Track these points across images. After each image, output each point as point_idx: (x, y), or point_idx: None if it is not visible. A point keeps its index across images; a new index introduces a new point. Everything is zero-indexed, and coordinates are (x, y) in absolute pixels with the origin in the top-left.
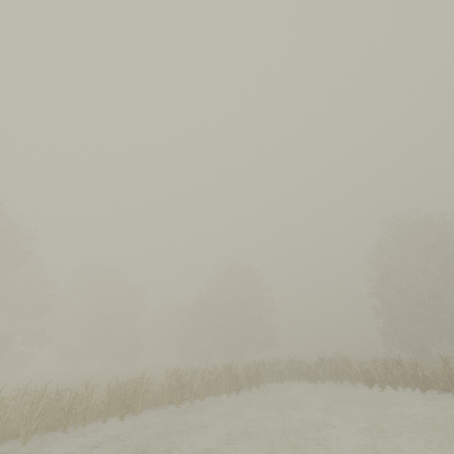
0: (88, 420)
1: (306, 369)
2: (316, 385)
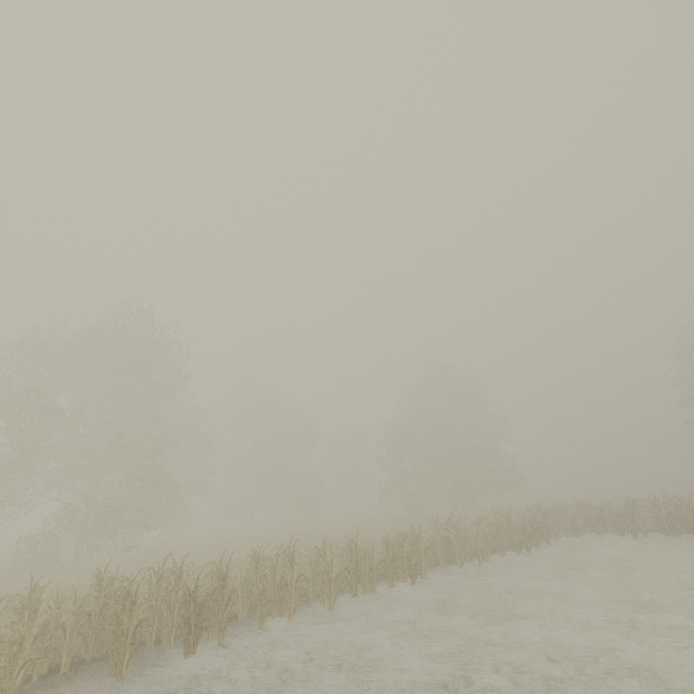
0: (376, 582)
1: (615, 517)
2: (636, 539)
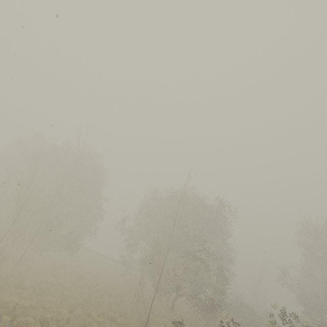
0: None
1: None
2: None
